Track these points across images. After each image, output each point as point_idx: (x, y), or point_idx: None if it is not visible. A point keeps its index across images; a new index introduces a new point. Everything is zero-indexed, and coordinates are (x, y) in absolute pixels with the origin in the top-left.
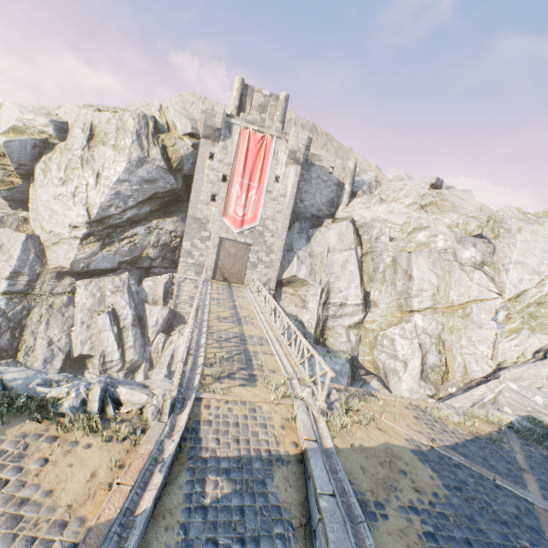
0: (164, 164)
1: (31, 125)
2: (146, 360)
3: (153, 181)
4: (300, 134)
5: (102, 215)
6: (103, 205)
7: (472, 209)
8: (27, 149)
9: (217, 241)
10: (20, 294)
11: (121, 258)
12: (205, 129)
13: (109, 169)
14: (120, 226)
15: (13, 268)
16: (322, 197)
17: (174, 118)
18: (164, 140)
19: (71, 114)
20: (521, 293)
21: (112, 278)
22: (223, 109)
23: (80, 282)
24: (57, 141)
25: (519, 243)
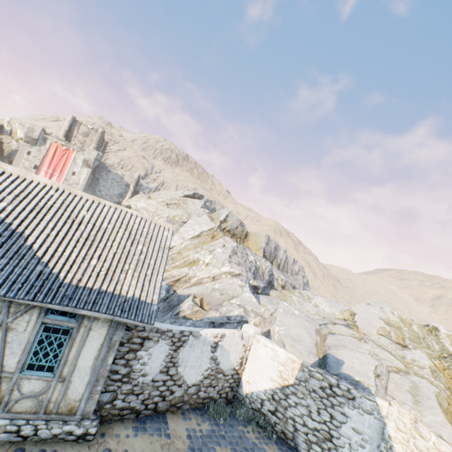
0: None
1: None
2: None
3: None
4: (92, 151)
5: None
6: None
7: (193, 209)
8: None
9: None
10: None
11: None
12: (27, 138)
13: None
14: None
15: None
16: (115, 191)
17: (17, 128)
18: (4, 139)
19: None
20: (173, 247)
21: None
22: (41, 129)
23: None
24: None
25: (186, 224)
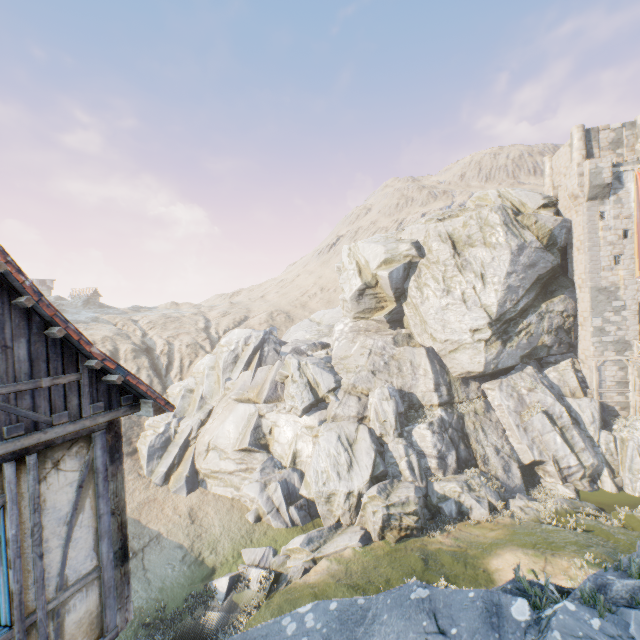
0: (539, 244)
1: (396, 253)
2: (604, 465)
3: (533, 265)
4: None
5: (499, 312)
6: (499, 302)
7: None
8: (400, 274)
9: (635, 307)
10: (447, 404)
11: (521, 352)
12: (591, 191)
13: (490, 266)
14: (511, 319)
15: (432, 380)
16: None
17: (518, 197)
18: (522, 222)
19: (418, 232)
20: None
21: (518, 375)
22: (609, 161)
23: (487, 384)
24: (418, 259)
25: None
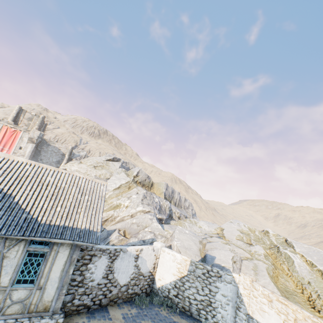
0: None
1: None
2: None
3: None
4: (36, 131)
5: None
6: None
7: (114, 169)
8: None
9: None
10: None
11: None
12: None
13: None
14: None
15: None
16: (53, 159)
17: None
18: None
19: None
20: None
21: None
22: None
23: None
24: None
25: (109, 180)
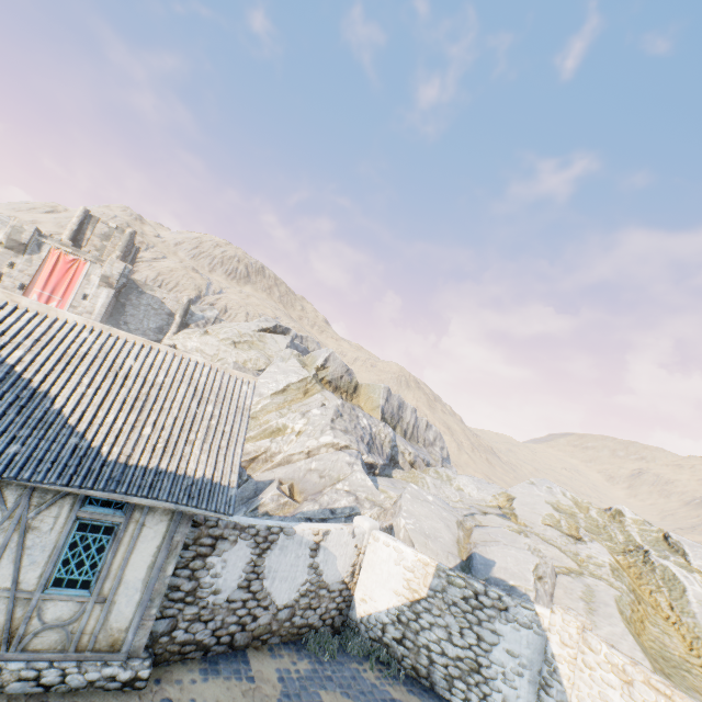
0: None
1: None
2: None
3: None
4: (116, 263)
5: None
6: None
7: (275, 350)
8: None
9: None
10: None
11: None
12: (10, 241)
13: None
14: None
15: None
16: (151, 323)
17: None
18: None
19: None
20: None
21: None
22: (35, 229)
23: None
24: None
25: (264, 373)
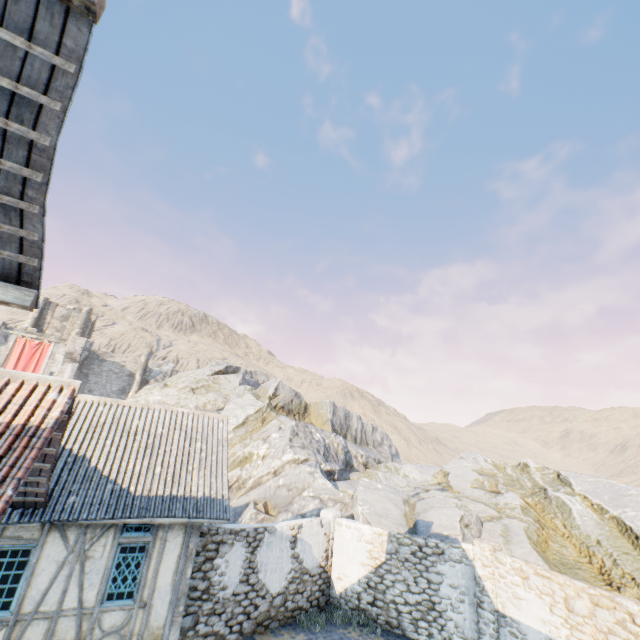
0: None
1: None
2: None
3: None
4: (78, 339)
5: None
6: None
7: (230, 388)
8: None
9: None
10: None
11: None
12: None
13: None
14: None
15: None
16: (113, 386)
17: None
18: None
19: None
20: None
21: None
22: (2, 323)
23: None
24: None
25: (224, 411)
